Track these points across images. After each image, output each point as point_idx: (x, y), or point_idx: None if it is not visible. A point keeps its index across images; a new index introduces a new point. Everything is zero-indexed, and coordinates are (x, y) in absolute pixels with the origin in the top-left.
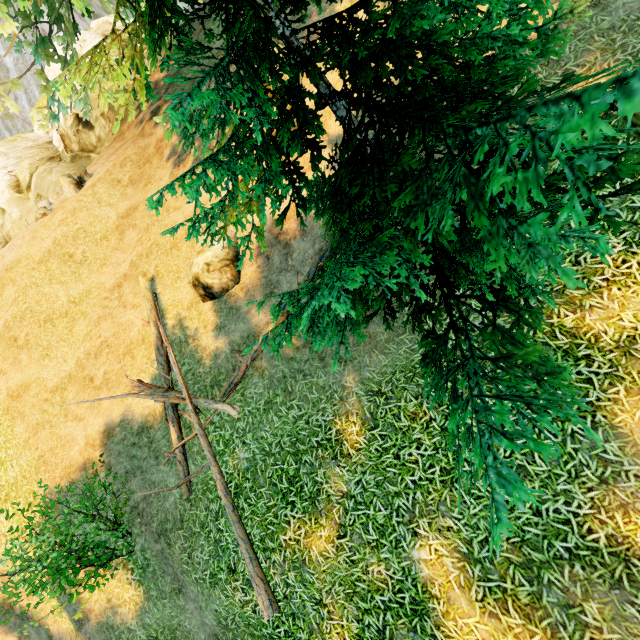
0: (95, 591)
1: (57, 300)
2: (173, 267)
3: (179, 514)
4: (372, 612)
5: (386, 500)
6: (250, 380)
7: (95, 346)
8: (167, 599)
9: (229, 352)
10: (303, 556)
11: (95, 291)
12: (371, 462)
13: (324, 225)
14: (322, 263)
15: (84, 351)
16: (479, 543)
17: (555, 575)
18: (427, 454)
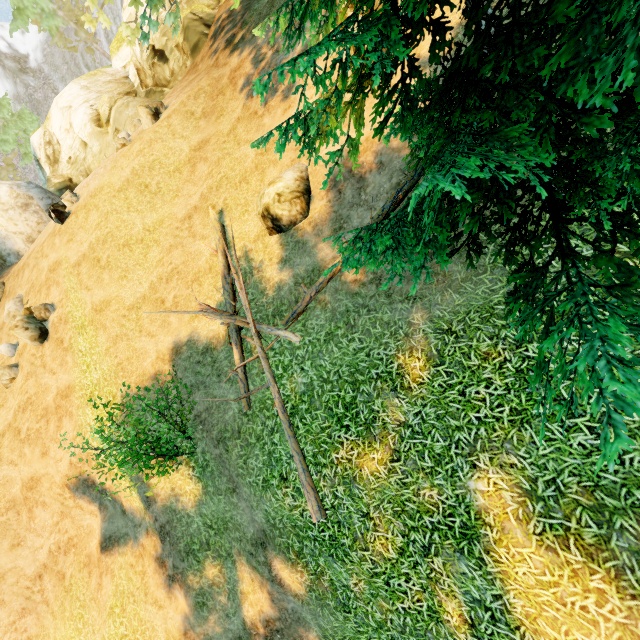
0: (162, 480)
1: (134, 227)
2: (241, 200)
3: (237, 426)
4: (419, 530)
5: (446, 432)
6: (312, 312)
7: (167, 272)
8: (222, 496)
9: (293, 284)
10: (354, 474)
11: (168, 221)
12: (433, 396)
13: (406, 156)
14: (400, 196)
15: (157, 276)
16: (545, 482)
17: (630, 522)
18: (497, 394)
